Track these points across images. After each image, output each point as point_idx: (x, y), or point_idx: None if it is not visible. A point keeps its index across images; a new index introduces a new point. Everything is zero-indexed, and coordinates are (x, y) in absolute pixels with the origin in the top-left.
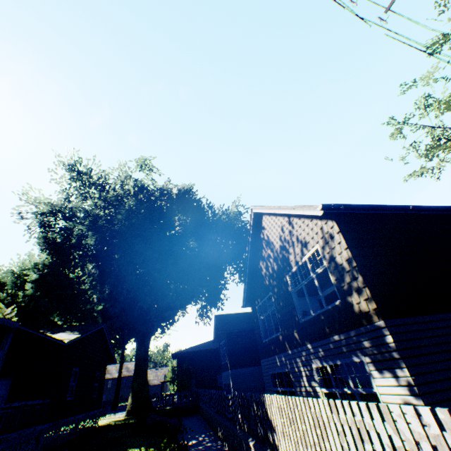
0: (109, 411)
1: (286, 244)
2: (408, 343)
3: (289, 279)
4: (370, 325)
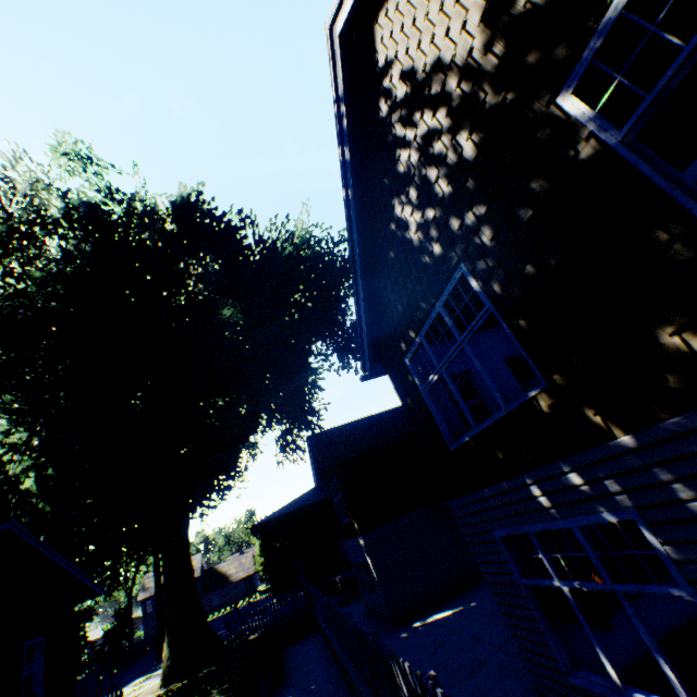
0: (150, 665)
1: None
2: None
3: (579, 100)
4: None
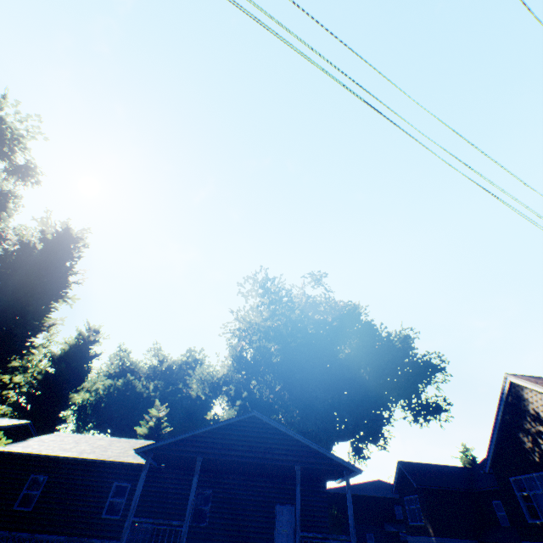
0: None
1: None
2: None
3: None
4: None
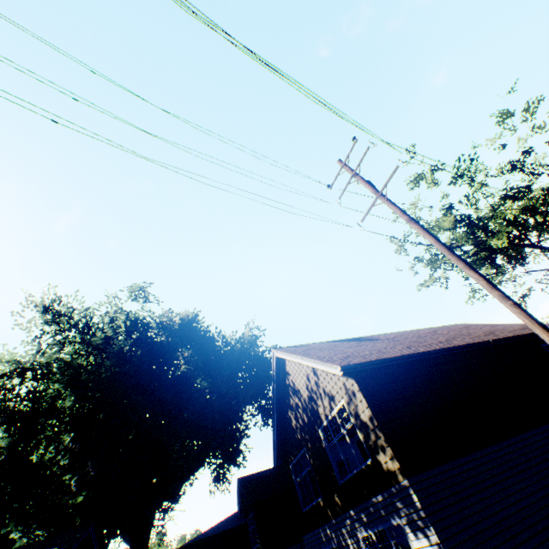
0: None
1: (314, 395)
2: (430, 499)
3: (321, 433)
4: (398, 485)
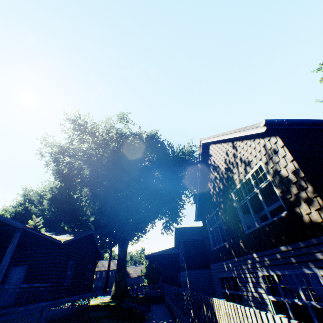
0: (101, 294)
1: (230, 166)
2: None
3: (233, 195)
4: None
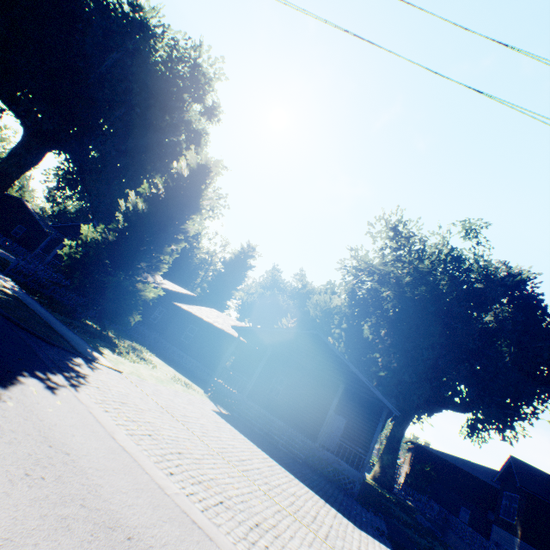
0: None
1: None
2: None
3: None
4: None
